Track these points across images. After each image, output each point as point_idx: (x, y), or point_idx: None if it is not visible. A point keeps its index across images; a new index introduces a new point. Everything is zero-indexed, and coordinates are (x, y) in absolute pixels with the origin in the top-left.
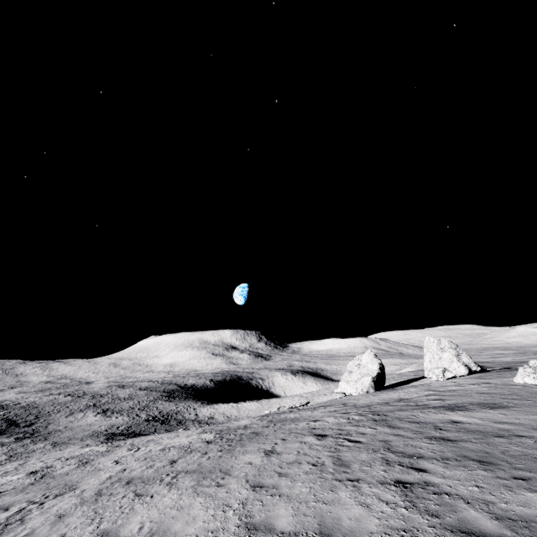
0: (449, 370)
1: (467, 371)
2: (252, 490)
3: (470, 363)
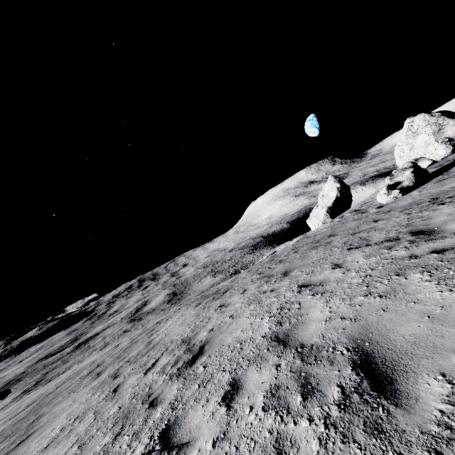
0: (425, 158)
1: (450, 148)
2: (1, 415)
3: None
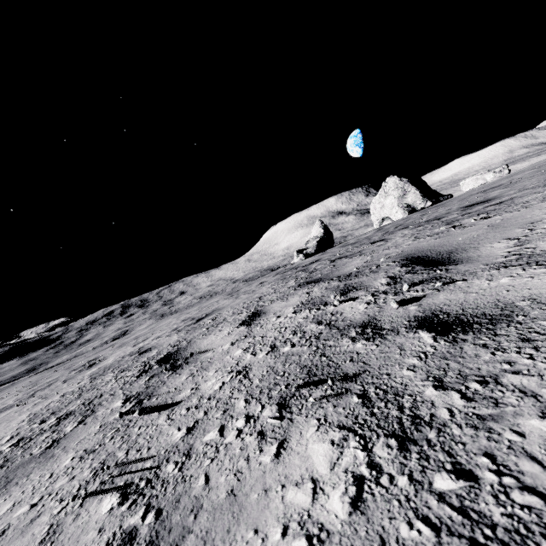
0: (390, 218)
1: (406, 214)
2: None
3: (415, 202)
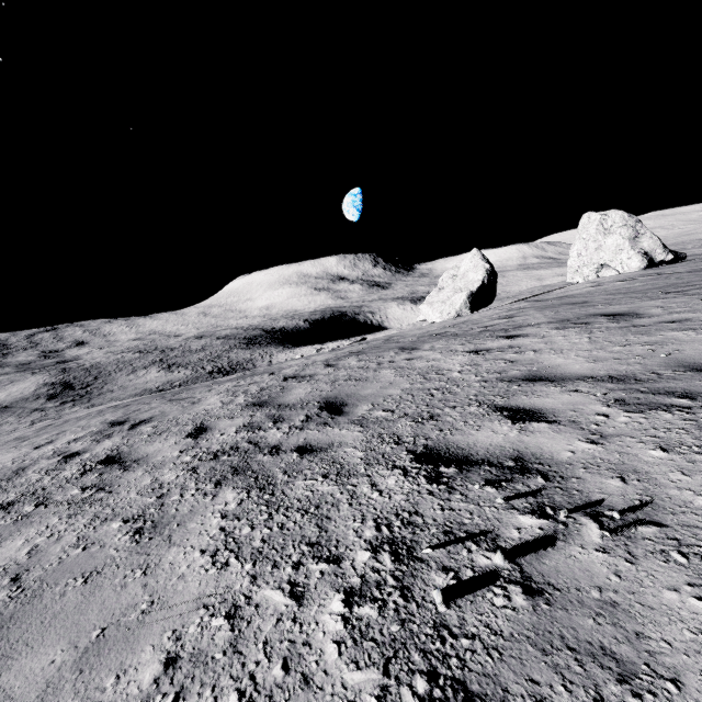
0: (610, 266)
1: (644, 263)
2: None
3: (654, 250)
